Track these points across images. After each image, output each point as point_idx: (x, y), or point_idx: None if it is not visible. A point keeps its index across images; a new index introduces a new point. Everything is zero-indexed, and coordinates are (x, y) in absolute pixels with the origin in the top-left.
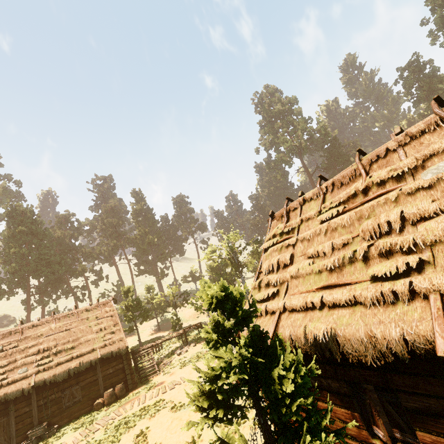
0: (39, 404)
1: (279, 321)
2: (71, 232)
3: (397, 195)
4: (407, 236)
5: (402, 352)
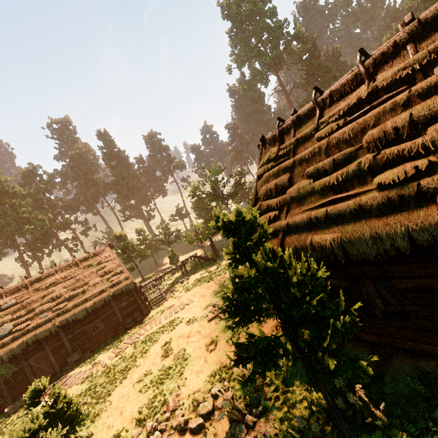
0: (69, 338)
1: (283, 239)
2: (42, 186)
3: (405, 98)
4: (416, 141)
5: (404, 247)
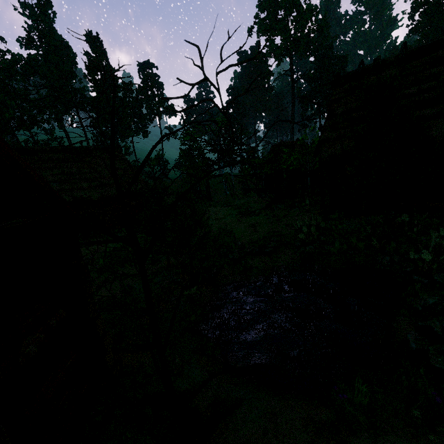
0: None
1: None
2: (5, 66)
3: None
4: None
5: None
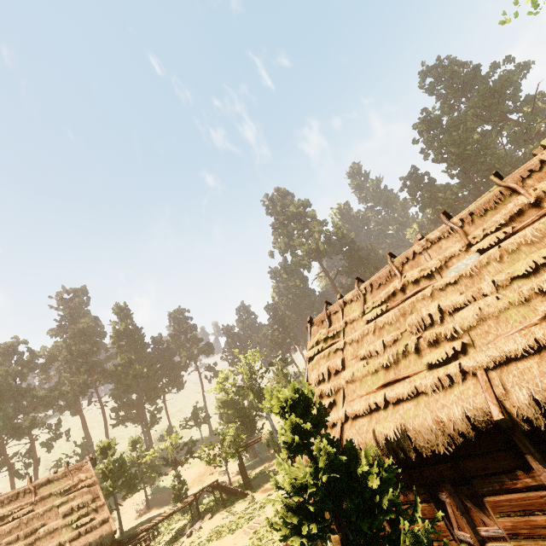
0: None
1: (342, 433)
2: (18, 368)
3: (431, 291)
4: (448, 325)
5: (467, 430)
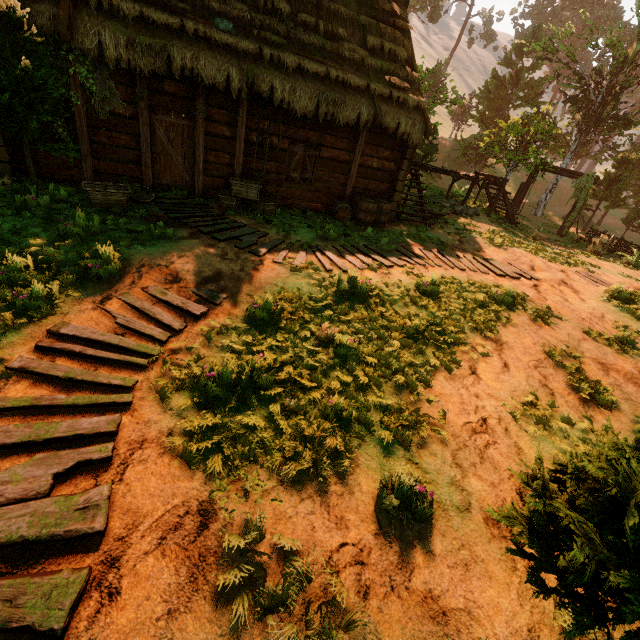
0: (248, 139)
1: None
2: None
3: None
4: None
5: None
